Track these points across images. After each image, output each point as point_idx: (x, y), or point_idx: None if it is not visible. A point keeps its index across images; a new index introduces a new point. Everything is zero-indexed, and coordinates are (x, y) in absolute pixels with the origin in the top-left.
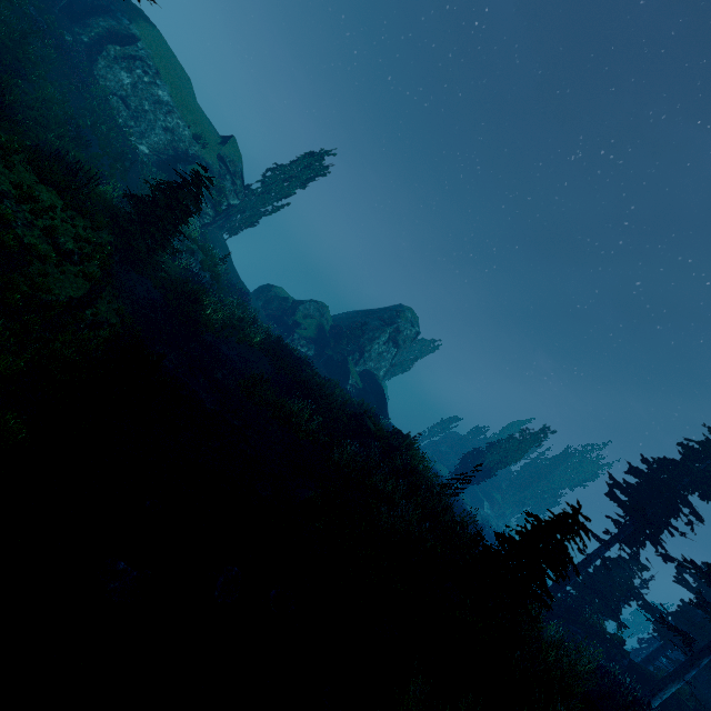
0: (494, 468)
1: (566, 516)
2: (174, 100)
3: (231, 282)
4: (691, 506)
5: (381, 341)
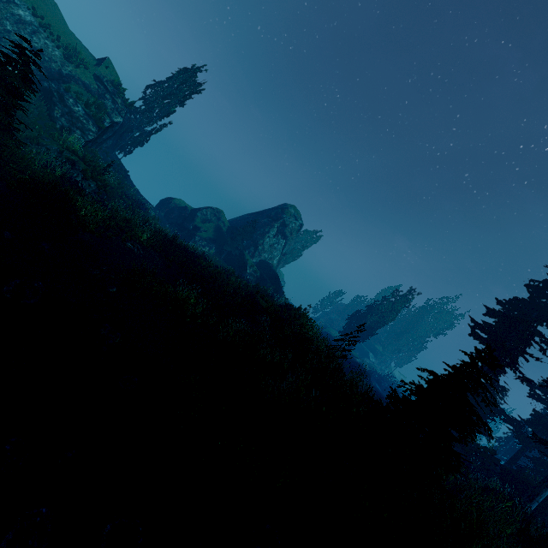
0: (375, 326)
1: (464, 366)
2: (38, 20)
3: (126, 194)
4: (541, 334)
5: (271, 235)
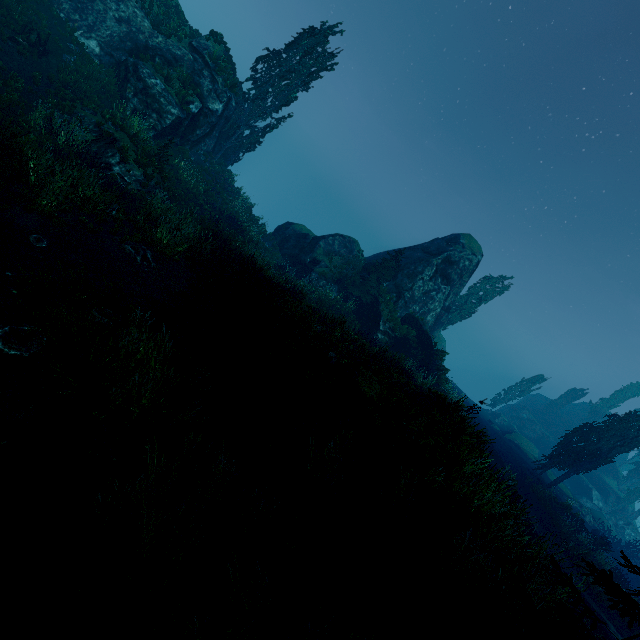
0: (616, 452)
1: None
2: None
3: (210, 203)
4: None
5: (426, 276)
